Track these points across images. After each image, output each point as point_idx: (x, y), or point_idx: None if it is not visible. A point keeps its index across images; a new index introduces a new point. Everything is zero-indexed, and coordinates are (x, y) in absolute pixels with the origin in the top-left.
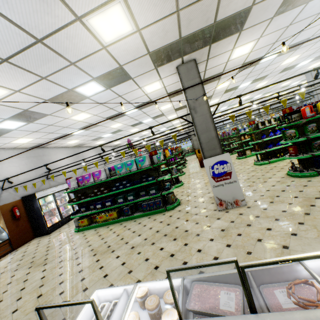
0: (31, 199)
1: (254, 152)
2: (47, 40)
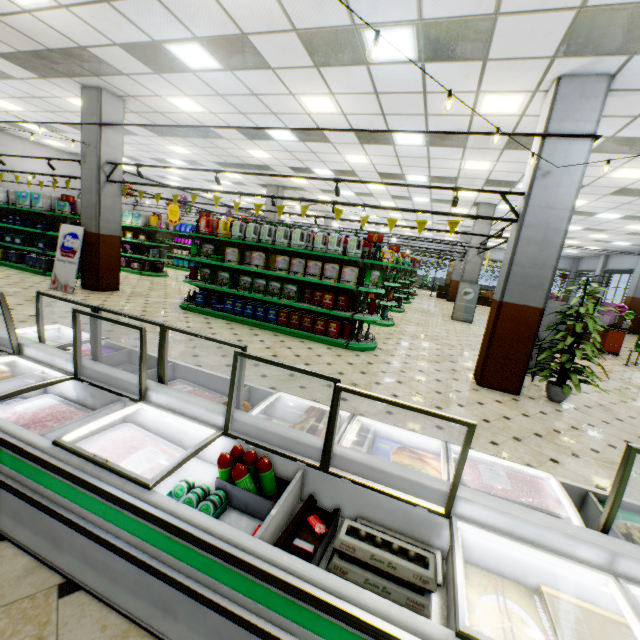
0: None
1: None
2: None
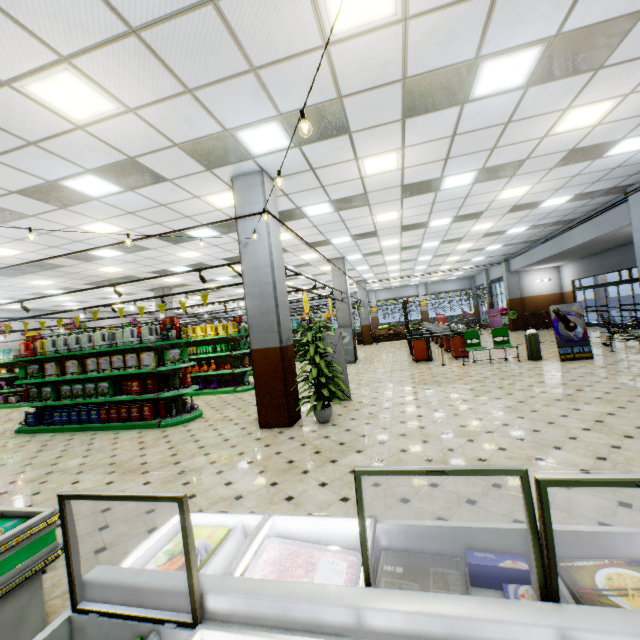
0: None
1: None
2: None
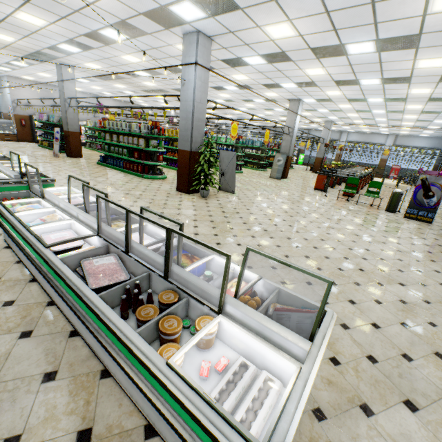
0: (32, 118)
1: None
2: None
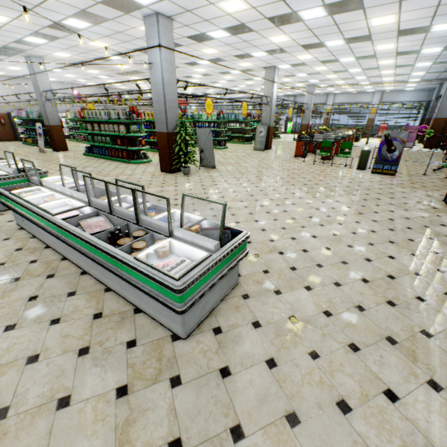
0: (11, 116)
1: None
2: None
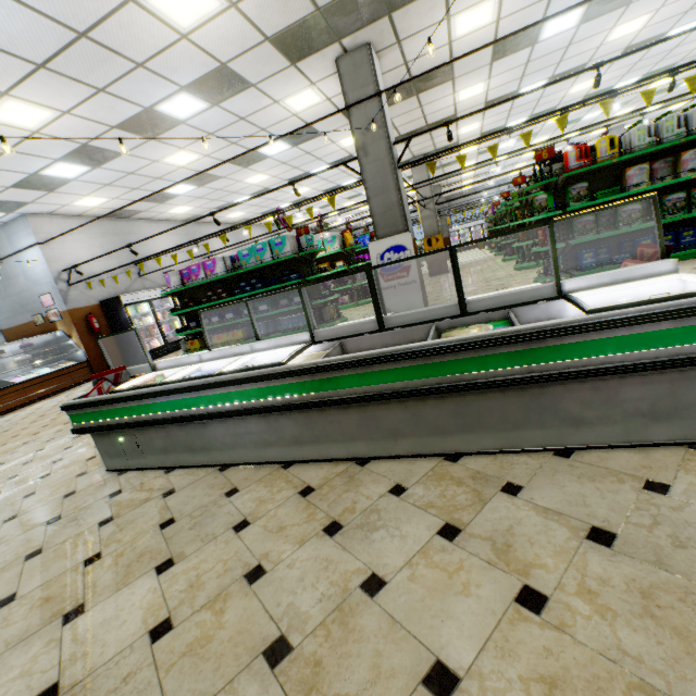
0: (114, 306)
1: (516, 243)
2: (94, 33)
